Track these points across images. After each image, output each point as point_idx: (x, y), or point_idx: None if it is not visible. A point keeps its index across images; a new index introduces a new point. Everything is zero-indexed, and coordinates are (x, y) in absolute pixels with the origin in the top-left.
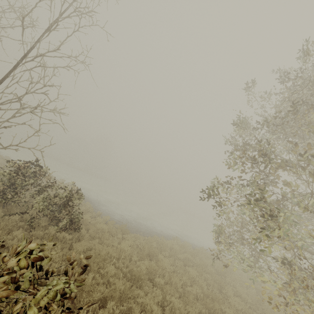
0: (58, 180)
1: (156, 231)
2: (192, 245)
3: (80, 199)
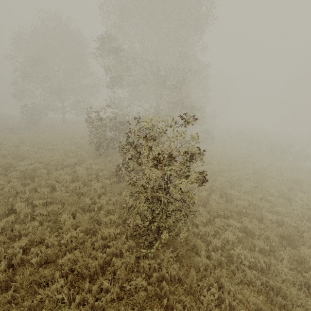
0: None
1: None
2: None
3: None
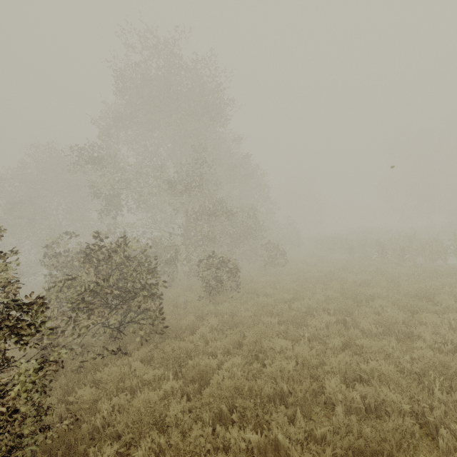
0: None
1: None
2: None
3: None
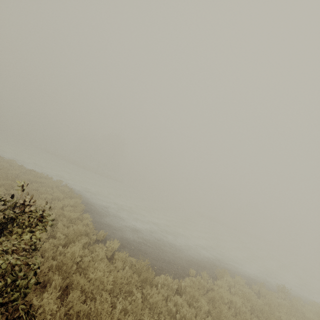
0: (52, 181)
1: (188, 255)
2: (242, 278)
3: (43, 226)
